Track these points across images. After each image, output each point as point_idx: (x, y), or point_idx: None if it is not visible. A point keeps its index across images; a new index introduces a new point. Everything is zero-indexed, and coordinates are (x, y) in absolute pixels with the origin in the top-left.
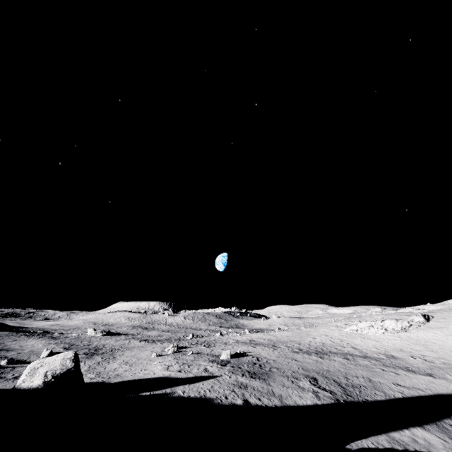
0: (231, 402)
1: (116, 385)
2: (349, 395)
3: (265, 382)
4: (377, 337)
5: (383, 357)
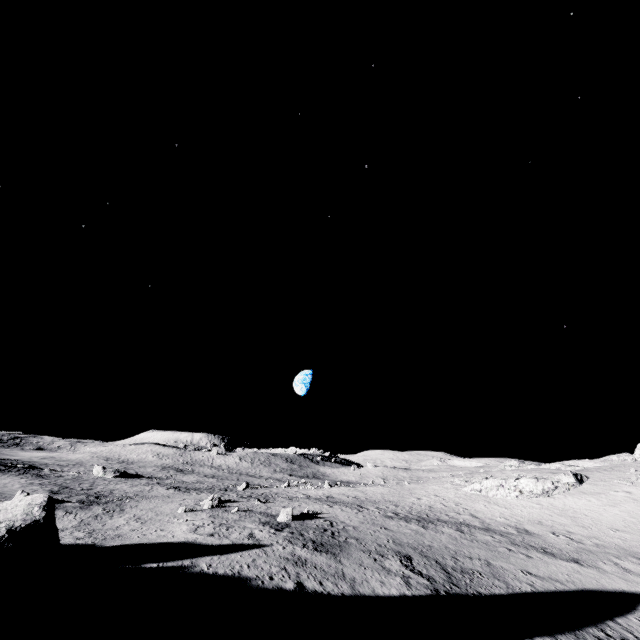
0: (277, 585)
1: (111, 550)
2: (454, 585)
3: (334, 558)
4: (508, 503)
5: (513, 532)
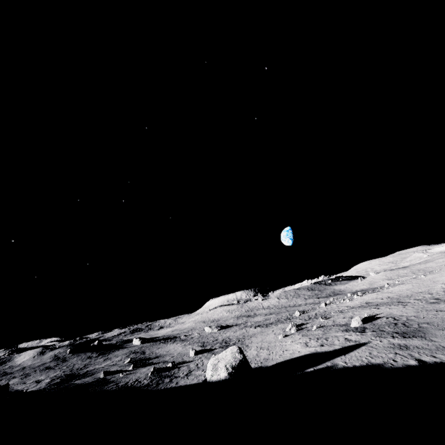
0: (403, 364)
1: (276, 367)
2: None
3: (424, 339)
4: None
5: None
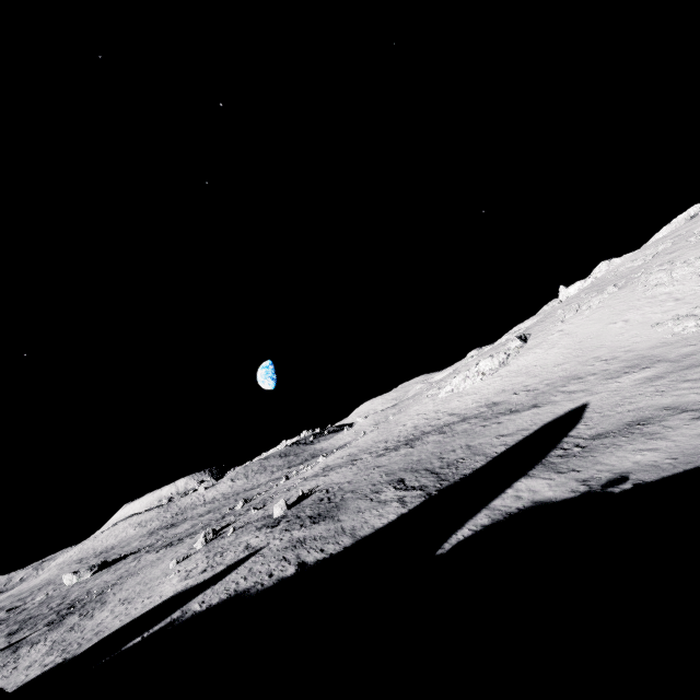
0: (278, 578)
1: (84, 655)
2: (443, 480)
3: (332, 520)
4: (476, 388)
5: (484, 410)
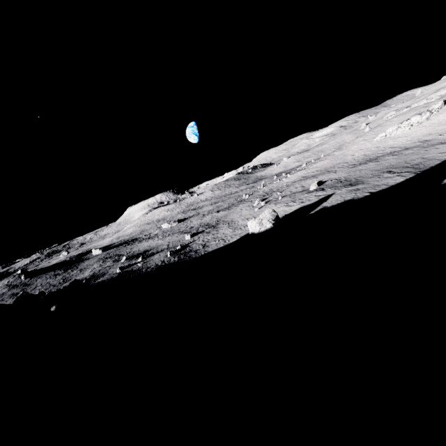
0: (363, 196)
1: (285, 219)
2: (419, 169)
3: (364, 184)
4: (405, 134)
5: (420, 144)
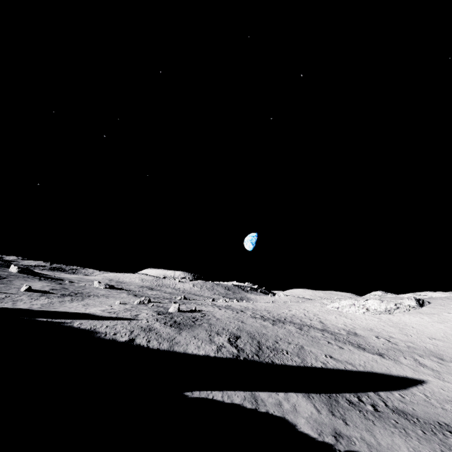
0: (114, 338)
1: (32, 311)
2: (257, 355)
3: (178, 331)
4: (355, 316)
5: (343, 333)
